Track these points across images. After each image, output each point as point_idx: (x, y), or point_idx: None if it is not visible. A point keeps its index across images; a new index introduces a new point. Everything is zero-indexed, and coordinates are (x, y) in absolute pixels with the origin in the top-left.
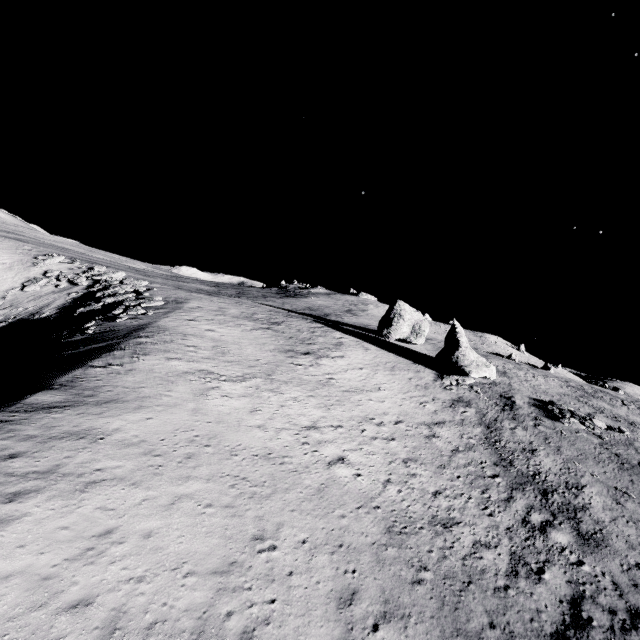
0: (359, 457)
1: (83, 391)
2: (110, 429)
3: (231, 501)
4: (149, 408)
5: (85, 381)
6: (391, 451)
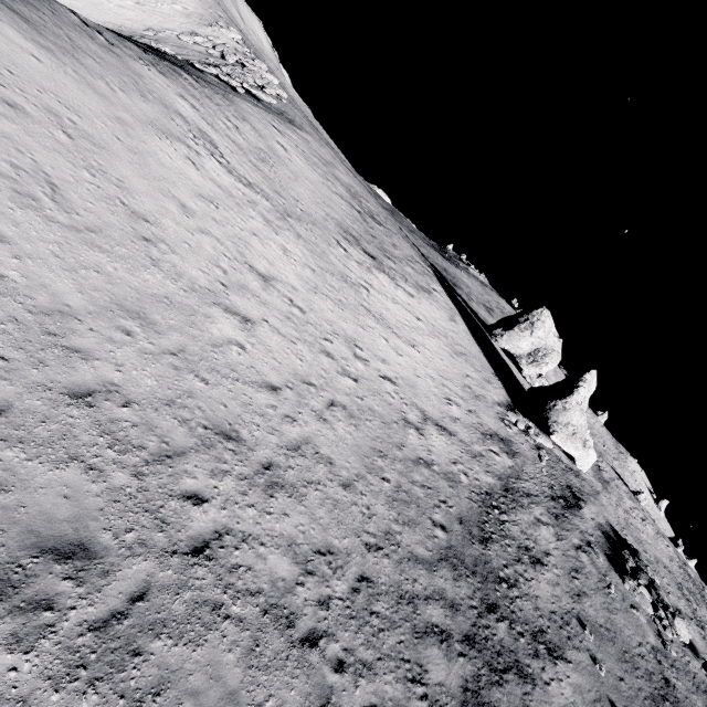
0: (275, 341)
1: None
2: None
3: None
4: (58, 60)
5: None
6: (332, 381)
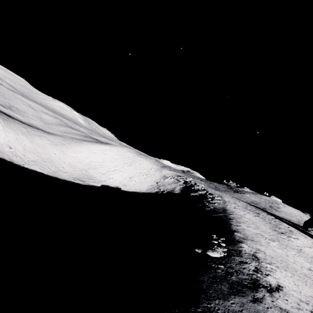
0: None
1: (243, 234)
2: (263, 250)
3: (310, 286)
4: (263, 245)
5: (240, 231)
6: None
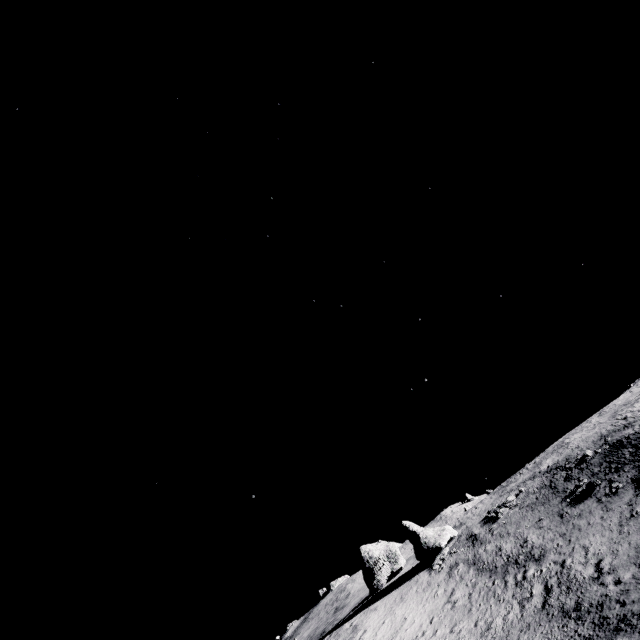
0: None
1: None
2: None
3: None
4: None
5: None
6: (440, 636)
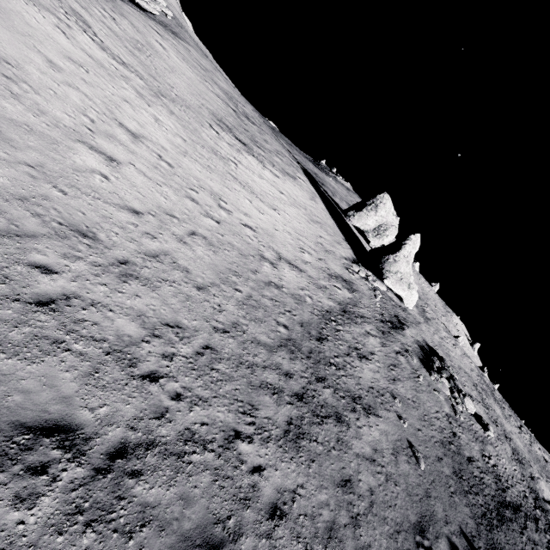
0: (140, 180)
1: None
2: None
3: None
4: None
5: None
6: (195, 218)
